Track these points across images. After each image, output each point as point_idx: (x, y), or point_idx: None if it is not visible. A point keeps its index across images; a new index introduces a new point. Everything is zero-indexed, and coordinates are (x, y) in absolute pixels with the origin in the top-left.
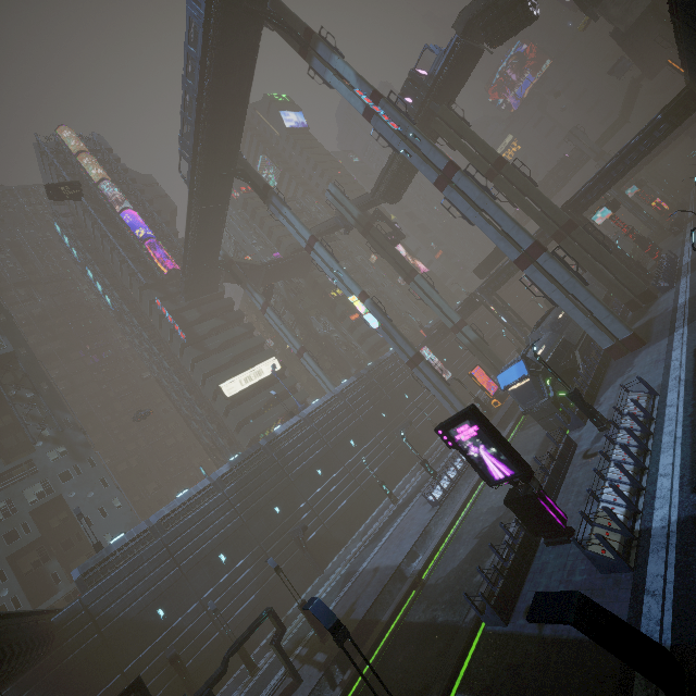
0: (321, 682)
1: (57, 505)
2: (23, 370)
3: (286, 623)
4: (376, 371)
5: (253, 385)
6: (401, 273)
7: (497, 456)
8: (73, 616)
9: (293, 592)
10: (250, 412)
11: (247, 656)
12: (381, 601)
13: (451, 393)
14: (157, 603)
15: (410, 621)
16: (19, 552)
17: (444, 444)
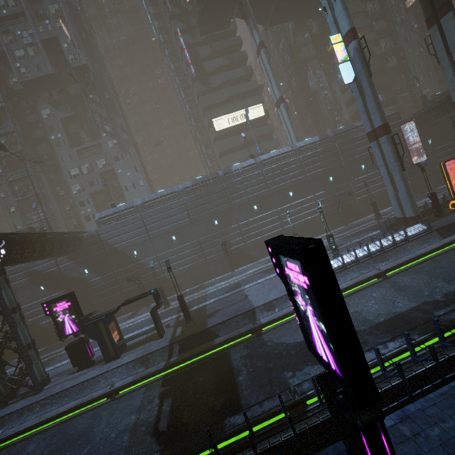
0: (165, 348)
1: (115, 174)
2: (92, 80)
3: (198, 289)
4: (343, 136)
5: (238, 125)
6: (426, 9)
7: (325, 337)
8: (92, 237)
9: (211, 273)
10: (230, 147)
11: (164, 297)
12: (227, 324)
13: (402, 179)
14: (134, 247)
15: (230, 355)
16: (96, 193)
17: (373, 222)
